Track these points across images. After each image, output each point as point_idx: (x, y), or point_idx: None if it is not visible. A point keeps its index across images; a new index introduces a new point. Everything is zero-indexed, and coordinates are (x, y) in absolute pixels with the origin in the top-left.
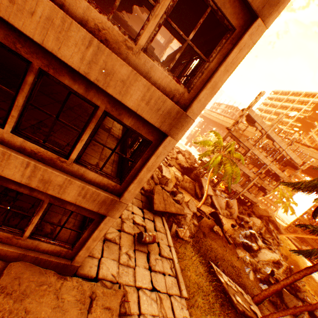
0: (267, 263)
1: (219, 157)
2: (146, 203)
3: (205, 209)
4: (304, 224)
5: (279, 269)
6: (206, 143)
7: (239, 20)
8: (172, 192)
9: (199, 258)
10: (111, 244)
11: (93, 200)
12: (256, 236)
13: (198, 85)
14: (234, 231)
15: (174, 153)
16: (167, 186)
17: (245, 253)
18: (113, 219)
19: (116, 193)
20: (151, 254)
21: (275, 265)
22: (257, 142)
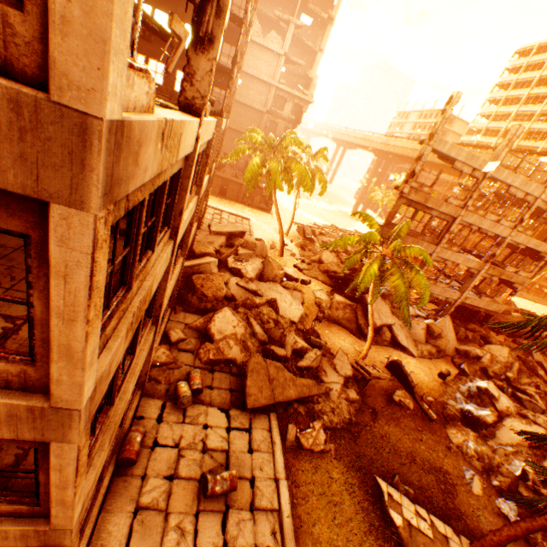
0: (515, 451)
1: (374, 266)
2: (239, 392)
3: (378, 357)
4: (537, 432)
5: (544, 461)
6: (346, 242)
7: (20, 215)
8: (295, 350)
9: (344, 485)
10: (149, 514)
11: (5, 537)
12: (492, 393)
13: (41, 350)
14: (446, 387)
15: (317, 250)
16: (285, 341)
17: (467, 435)
18: (65, 546)
19: (42, 514)
20: (230, 514)
21: (535, 452)
22: (468, 199)
